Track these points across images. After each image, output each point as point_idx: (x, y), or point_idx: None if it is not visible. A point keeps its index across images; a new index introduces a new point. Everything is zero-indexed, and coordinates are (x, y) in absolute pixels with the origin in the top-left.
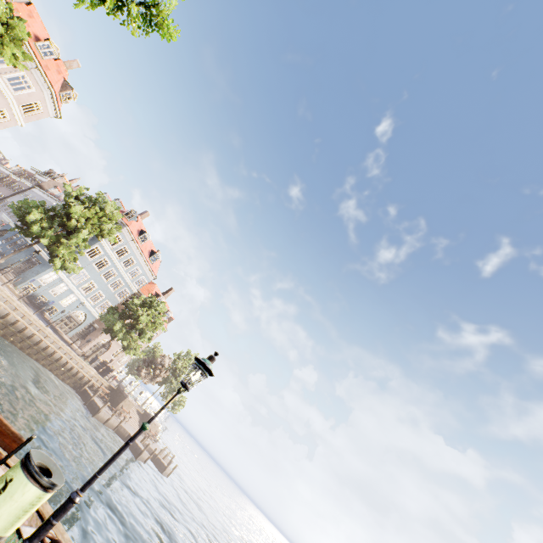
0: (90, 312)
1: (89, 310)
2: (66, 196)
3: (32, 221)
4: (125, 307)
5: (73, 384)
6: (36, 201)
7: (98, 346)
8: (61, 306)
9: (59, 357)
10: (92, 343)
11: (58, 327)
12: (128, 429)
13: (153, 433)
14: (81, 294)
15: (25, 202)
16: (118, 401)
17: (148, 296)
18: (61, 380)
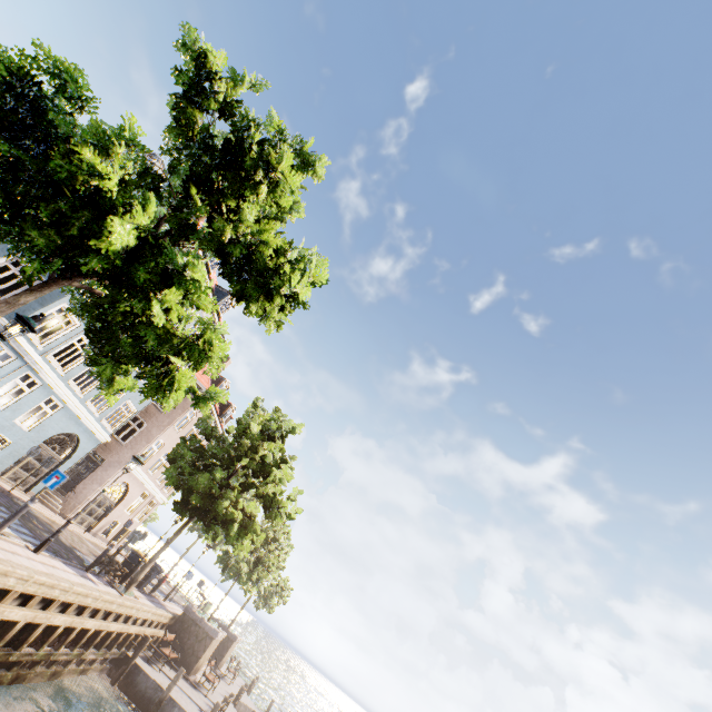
0: (88, 432)
1: (86, 427)
2: (190, 91)
3: (80, 188)
4: (202, 430)
5: (101, 664)
6: (78, 71)
7: (101, 499)
8: (18, 430)
9: (79, 630)
10: (91, 497)
11: (4, 478)
12: (227, 710)
13: (232, 660)
14: (72, 395)
15: (20, 58)
16: (195, 650)
17: (253, 403)
18: (75, 676)
